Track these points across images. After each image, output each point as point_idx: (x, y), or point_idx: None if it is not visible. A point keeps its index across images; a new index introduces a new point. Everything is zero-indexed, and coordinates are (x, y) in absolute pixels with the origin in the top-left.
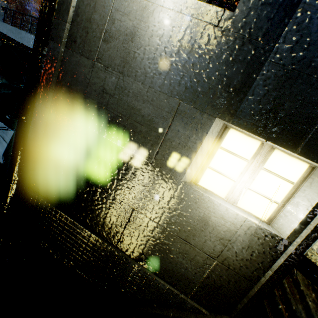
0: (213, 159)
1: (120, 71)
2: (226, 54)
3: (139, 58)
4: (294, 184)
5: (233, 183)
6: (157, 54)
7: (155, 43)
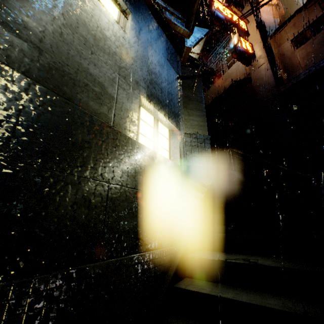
0: (140, 127)
1: (55, 15)
2: (132, 58)
3: (76, 19)
4: (168, 139)
5: (153, 142)
6: (91, 28)
7: (87, 18)
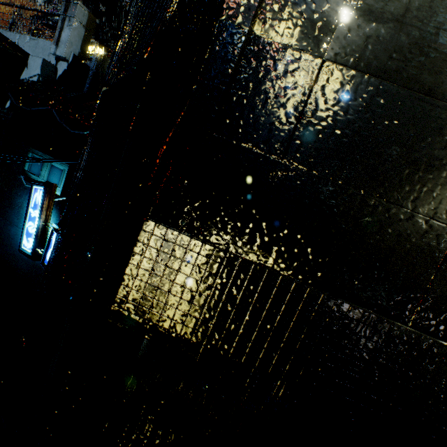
0: None
1: None
2: None
3: None
4: None
5: None
6: None
7: None
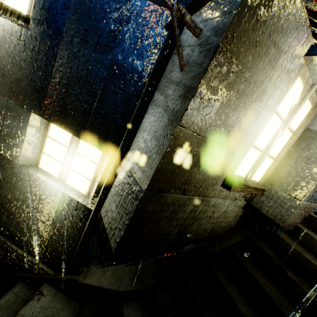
0: (45, 146)
1: None
2: (29, 62)
3: None
4: (97, 165)
5: (61, 165)
6: None
7: None
